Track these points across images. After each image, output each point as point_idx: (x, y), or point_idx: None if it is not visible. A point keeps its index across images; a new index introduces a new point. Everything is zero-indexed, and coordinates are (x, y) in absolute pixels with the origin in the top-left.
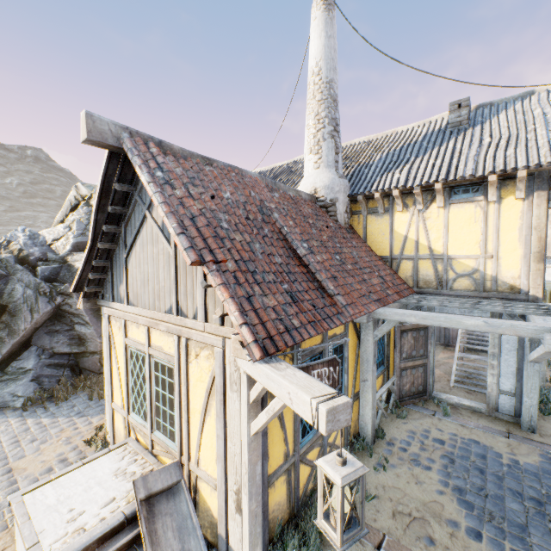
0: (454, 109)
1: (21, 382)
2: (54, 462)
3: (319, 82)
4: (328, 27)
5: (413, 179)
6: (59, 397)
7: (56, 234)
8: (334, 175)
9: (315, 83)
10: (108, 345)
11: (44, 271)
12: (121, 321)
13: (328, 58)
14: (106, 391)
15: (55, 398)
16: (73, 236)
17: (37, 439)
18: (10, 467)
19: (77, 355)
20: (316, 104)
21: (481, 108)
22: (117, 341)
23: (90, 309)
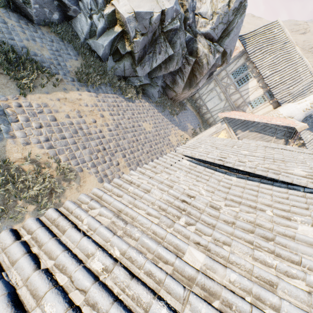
0: None
1: (155, 90)
2: (177, 144)
3: None
4: None
5: (309, 144)
6: (165, 108)
7: (204, 12)
8: (302, 119)
9: None
10: (215, 133)
11: (187, 37)
12: (229, 136)
13: None
14: (198, 137)
15: (160, 103)
16: (211, 27)
17: (168, 128)
18: (169, 139)
19: (167, 85)
20: None
21: None
22: (220, 136)
23: (188, 75)
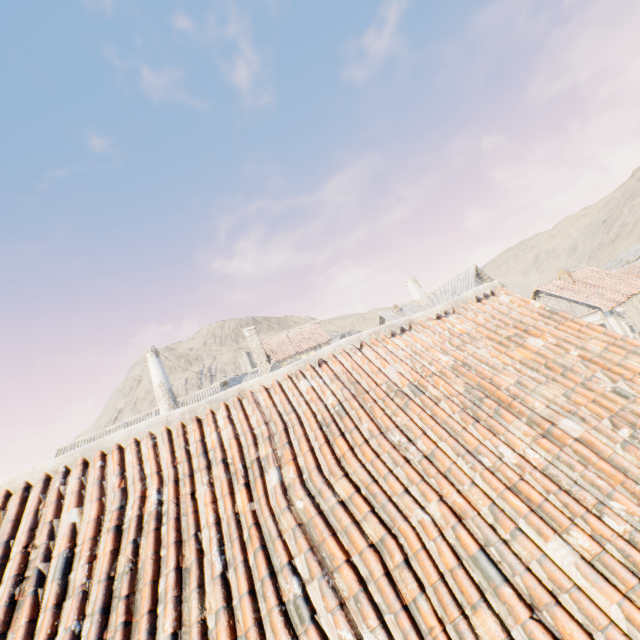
0: (223, 385)
1: None
2: None
3: (166, 389)
4: (161, 364)
5: None
6: None
7: None
8: None
9: (163, 389)
10: None
11: None
12: None
13: (166, 378)
14: None
15: None
16: None
17: None
18: None
19: None
20: (167, 399)
21: (232, 380)
22: None
23: None
